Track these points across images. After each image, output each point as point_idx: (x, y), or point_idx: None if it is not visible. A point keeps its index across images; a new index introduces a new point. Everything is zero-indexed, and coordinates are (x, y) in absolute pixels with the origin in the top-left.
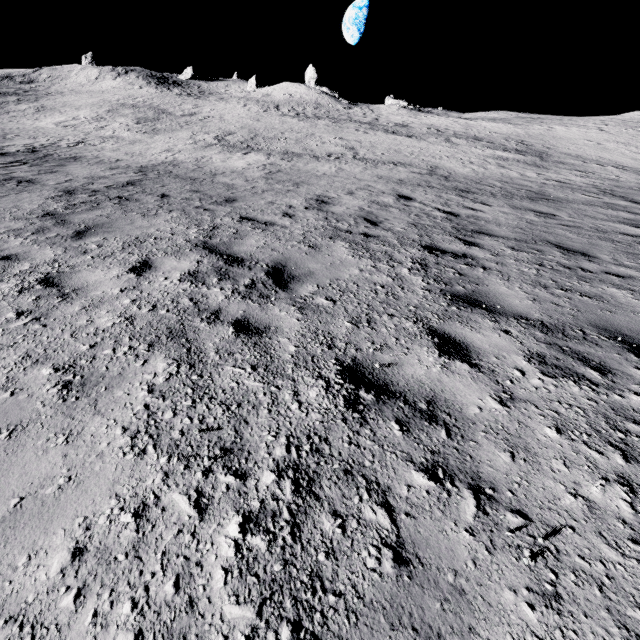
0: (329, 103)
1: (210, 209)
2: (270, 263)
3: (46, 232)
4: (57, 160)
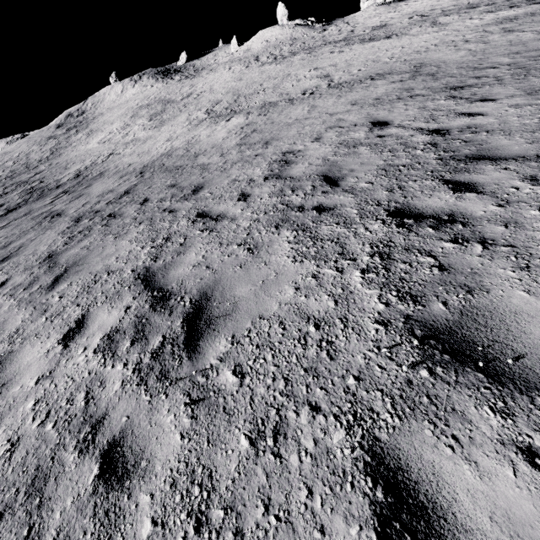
0: (303, 34)
1: (174, 210)
2: (195, 296)
3: (34, 285)
4: (88, 181)
